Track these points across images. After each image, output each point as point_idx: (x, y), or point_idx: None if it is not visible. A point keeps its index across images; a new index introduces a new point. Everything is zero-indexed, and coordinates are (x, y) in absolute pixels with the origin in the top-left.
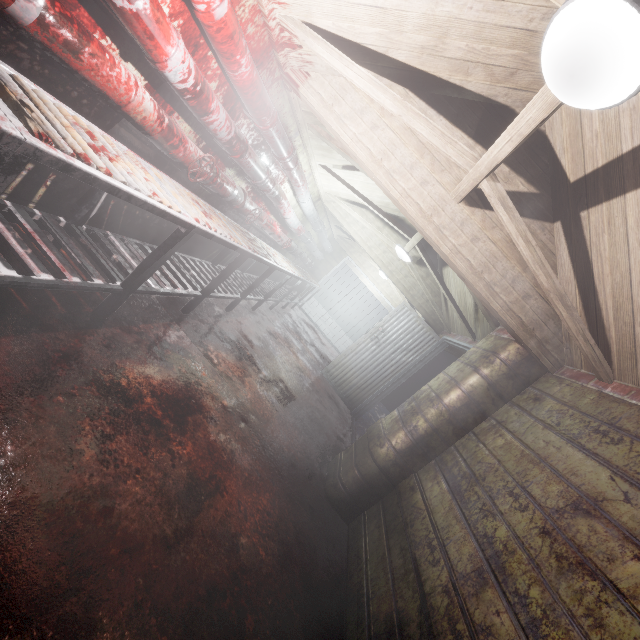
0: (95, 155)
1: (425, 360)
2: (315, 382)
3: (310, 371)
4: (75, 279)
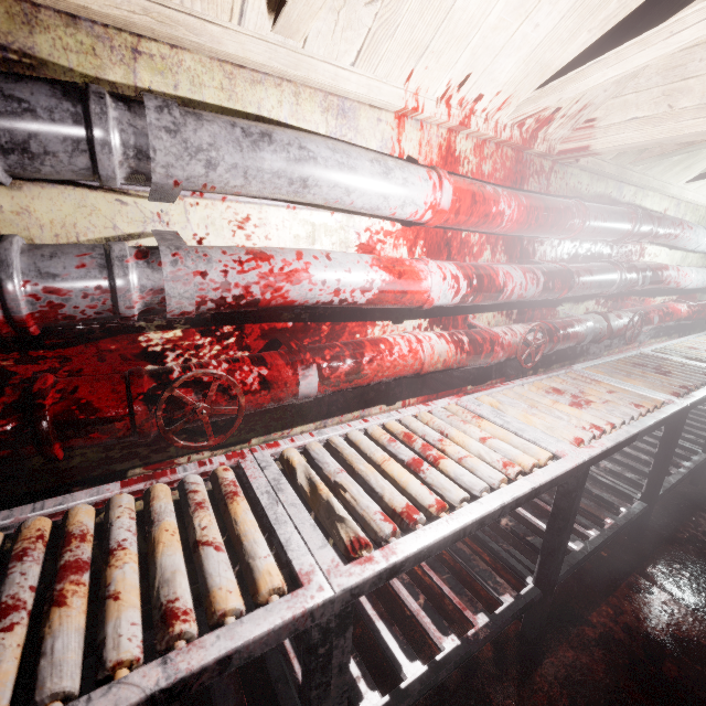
0: (417, 486)
1: None
2: None
3: None
4: (479, 619)
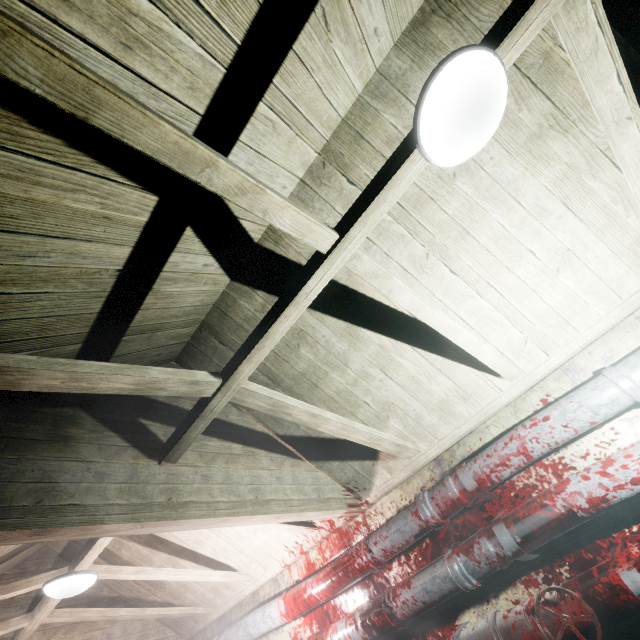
0: None
1: None
2: None
3: None
4: None
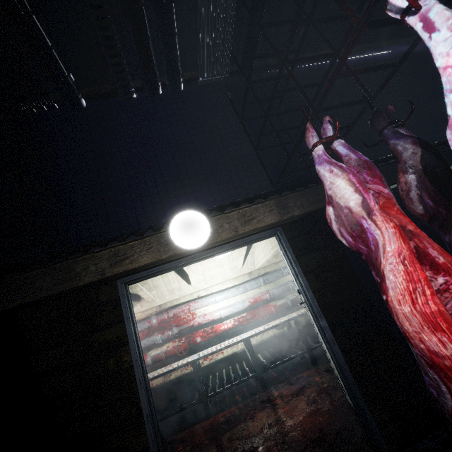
0: None
1: (293, 273)
2: (298, 427)
3: (309, 412)
4: None
